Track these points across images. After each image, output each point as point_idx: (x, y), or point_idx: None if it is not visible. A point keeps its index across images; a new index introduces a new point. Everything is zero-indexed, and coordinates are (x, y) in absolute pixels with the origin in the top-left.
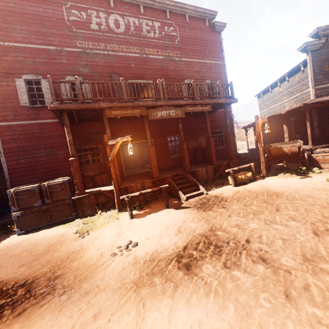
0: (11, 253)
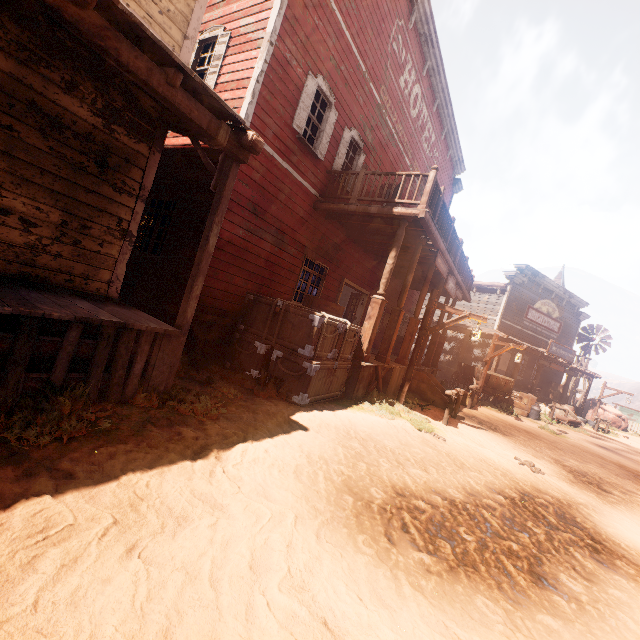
0: (388, 445)
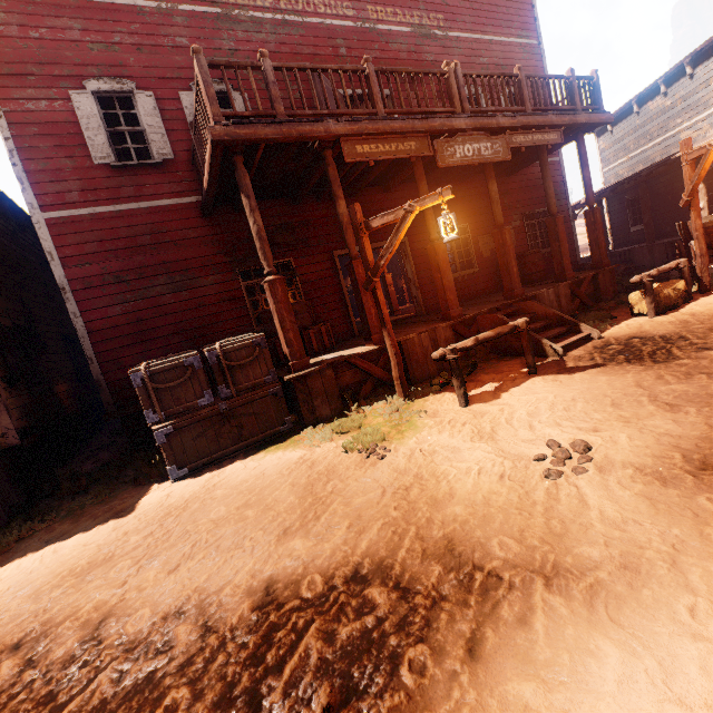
0: (206, 518)
